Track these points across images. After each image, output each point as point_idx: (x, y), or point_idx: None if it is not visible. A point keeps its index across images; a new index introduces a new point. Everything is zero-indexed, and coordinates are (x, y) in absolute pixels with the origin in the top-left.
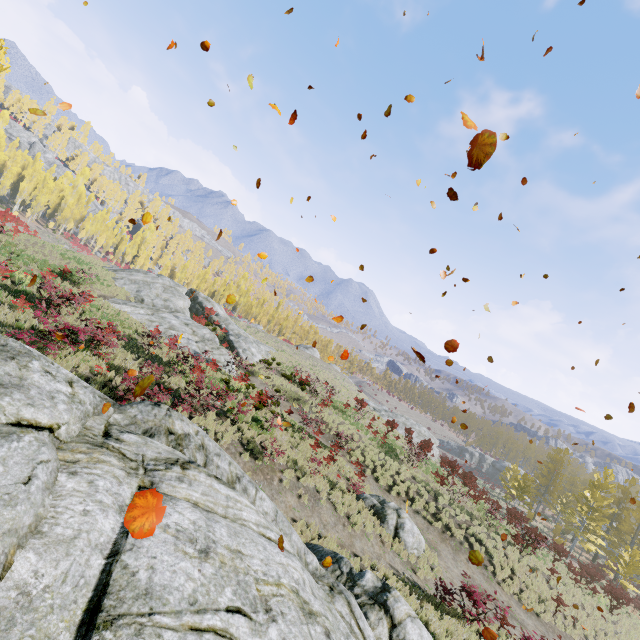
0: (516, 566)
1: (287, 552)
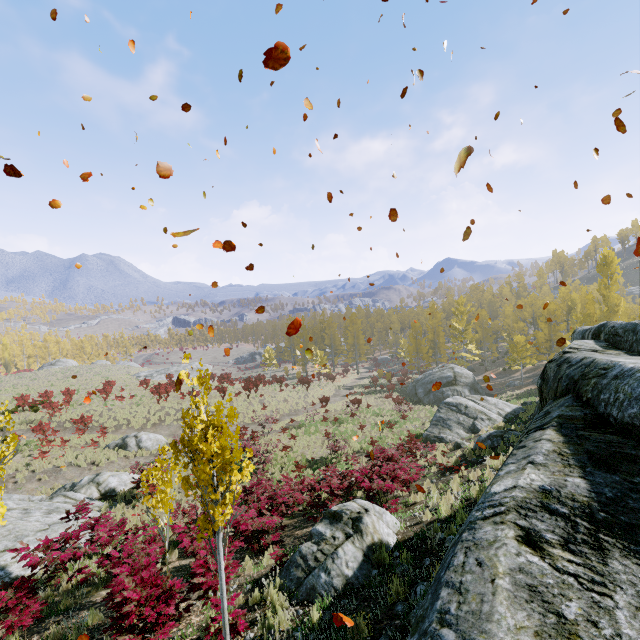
0: (239, 408)
1: None
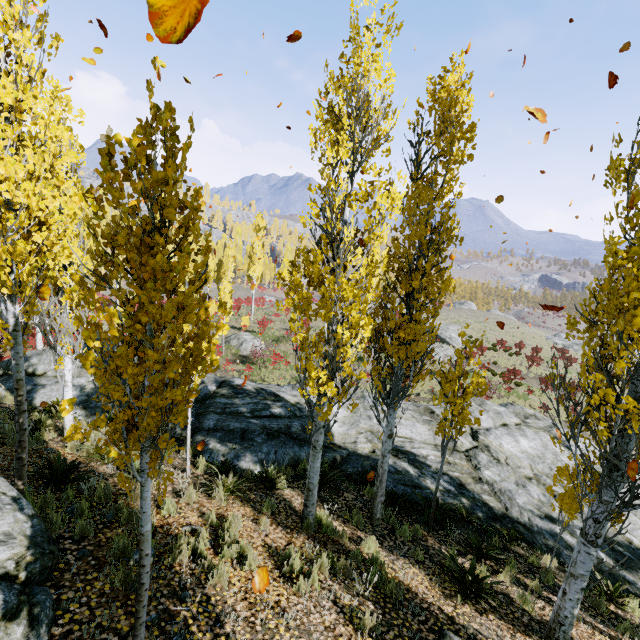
0: None
1: None
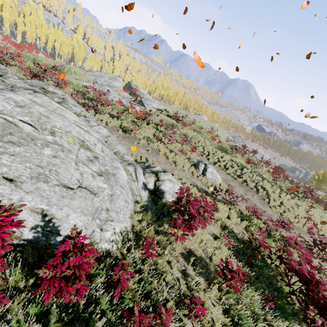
0: (284, 201)
1: (91, 135)
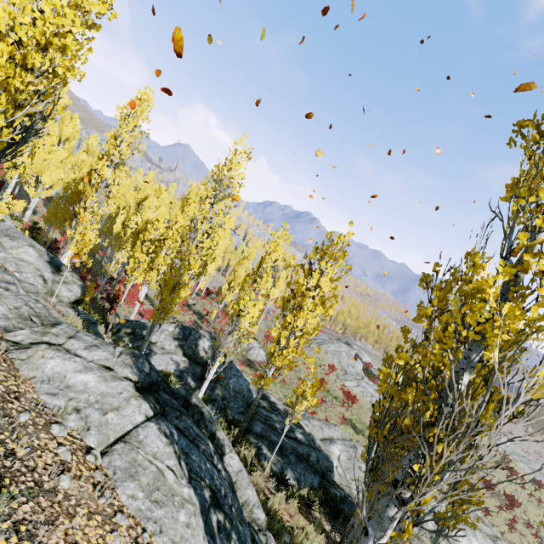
0: None
1: None
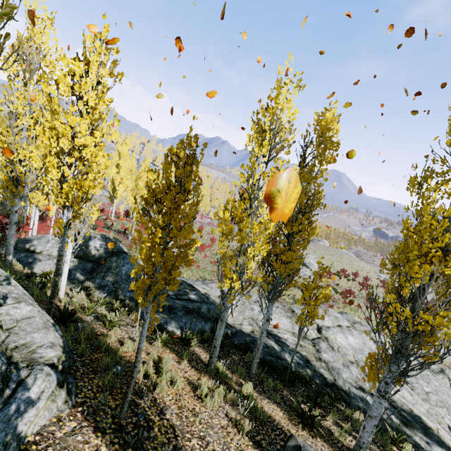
0: None
1: None
